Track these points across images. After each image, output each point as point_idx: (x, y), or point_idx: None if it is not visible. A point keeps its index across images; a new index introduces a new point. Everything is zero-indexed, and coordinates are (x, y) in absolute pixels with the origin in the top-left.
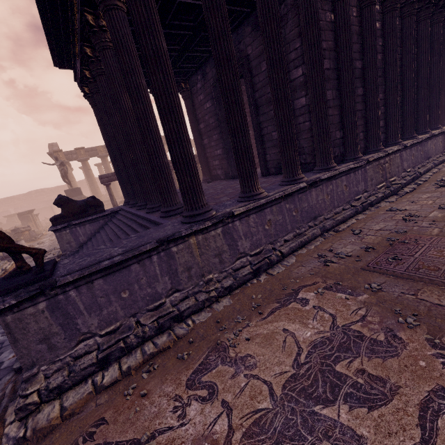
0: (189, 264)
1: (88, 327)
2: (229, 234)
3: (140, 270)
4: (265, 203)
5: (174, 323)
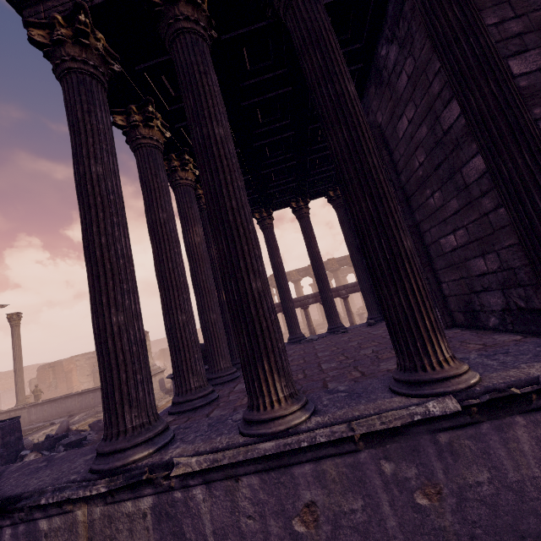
0: None
1: None
2: (173, 520)
3: None
4: (289, 449)
5: None
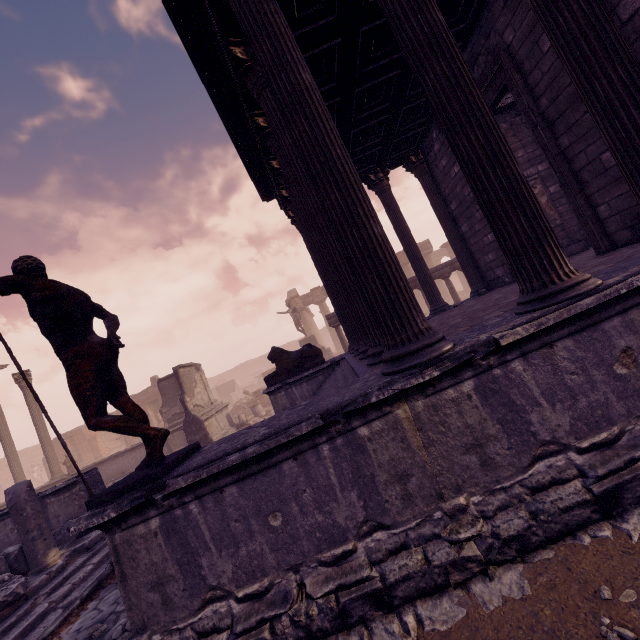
0: (401, 466)
1: (218, 577)
2: (498, 394)
3: (300, 474)
4: (600, 306)
5: (375, 611)
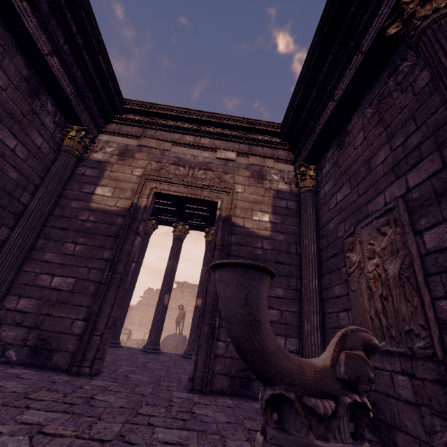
0: None
1: None
2: None
3: None
4: None
5: None
